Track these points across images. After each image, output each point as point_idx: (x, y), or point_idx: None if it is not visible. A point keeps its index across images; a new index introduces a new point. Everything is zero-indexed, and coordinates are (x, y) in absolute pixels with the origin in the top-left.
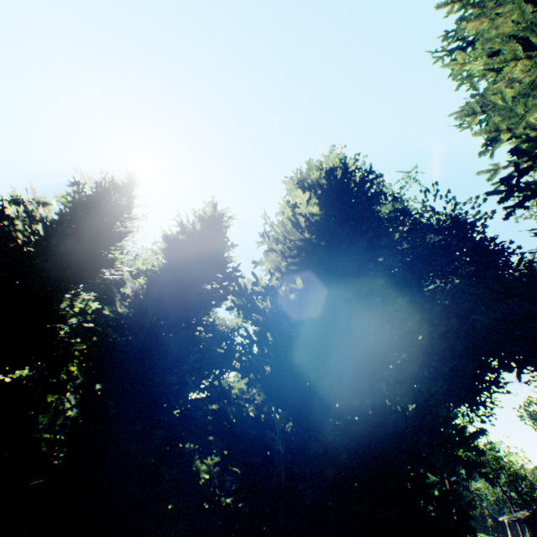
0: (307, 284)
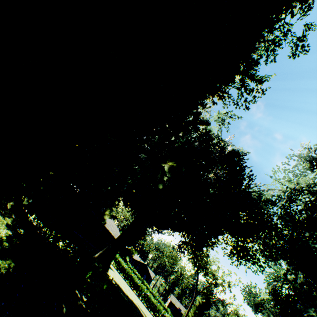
0: None
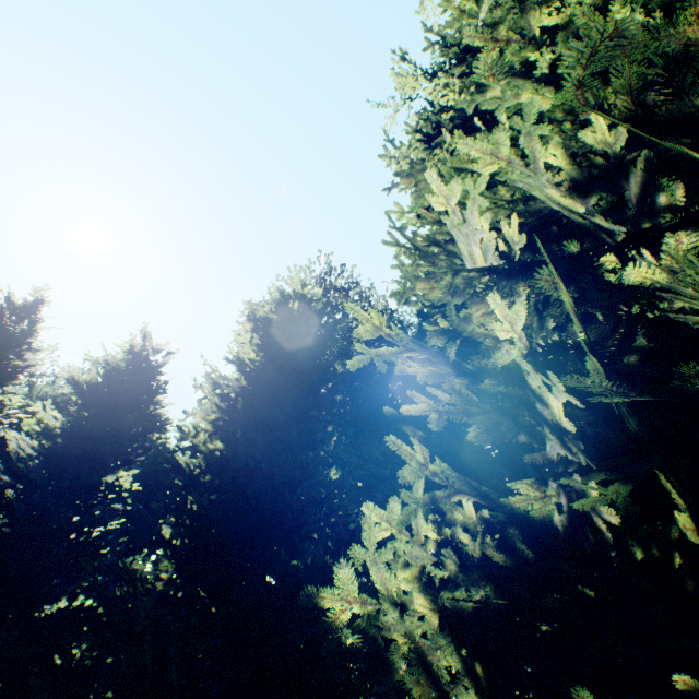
0: (225, 444)
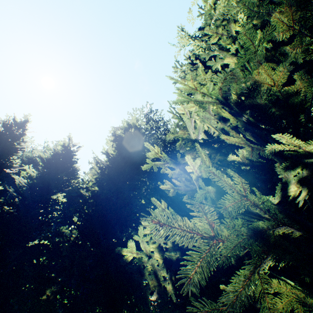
0: (99, 188)
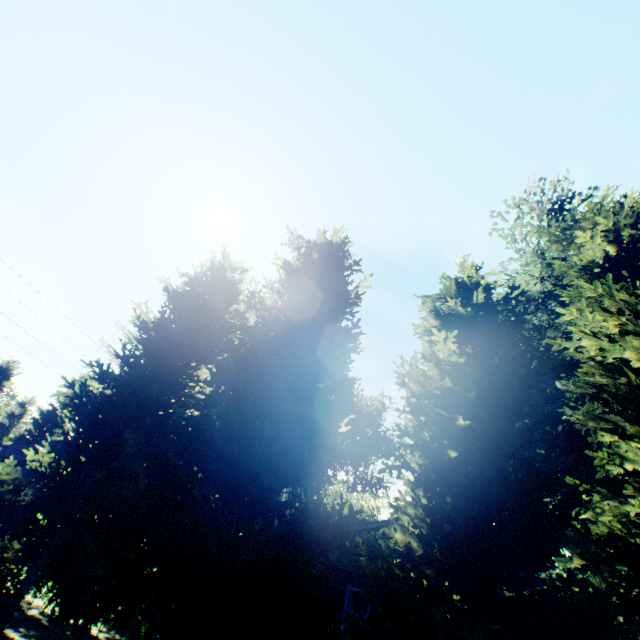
0: None
